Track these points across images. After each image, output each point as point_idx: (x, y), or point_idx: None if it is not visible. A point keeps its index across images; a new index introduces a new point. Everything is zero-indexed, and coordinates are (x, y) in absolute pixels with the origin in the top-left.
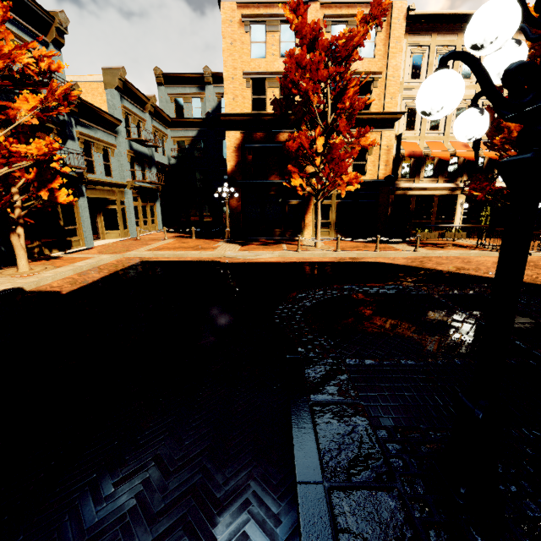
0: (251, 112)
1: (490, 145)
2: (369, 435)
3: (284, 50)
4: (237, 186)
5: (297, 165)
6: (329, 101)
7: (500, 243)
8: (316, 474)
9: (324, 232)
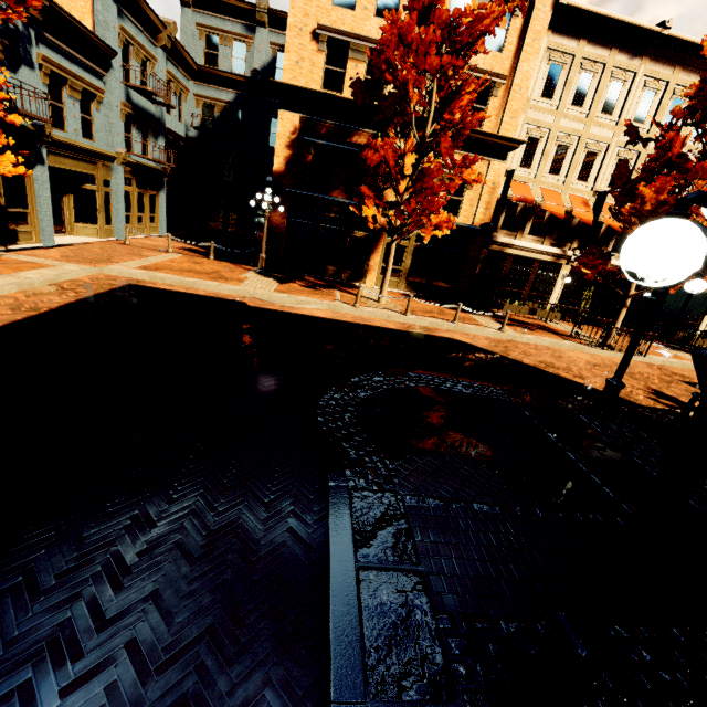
0: (320, 90)
1: (616, 214)
2: (429, 625)
3: (382, 5)
4: (285, 195)
5: (373, 185)
6: (433, 103)
7: (596, 334)
8: (358, 688)
9: (391, 282)
